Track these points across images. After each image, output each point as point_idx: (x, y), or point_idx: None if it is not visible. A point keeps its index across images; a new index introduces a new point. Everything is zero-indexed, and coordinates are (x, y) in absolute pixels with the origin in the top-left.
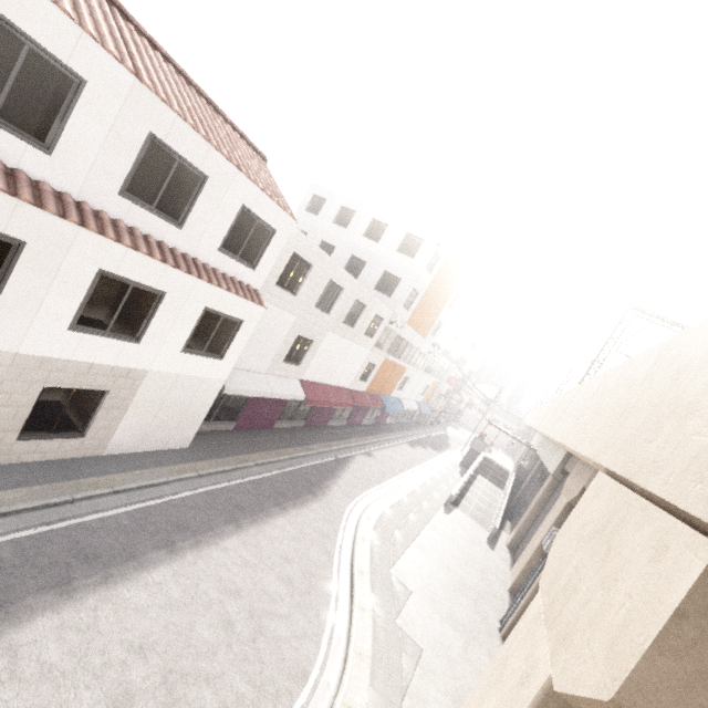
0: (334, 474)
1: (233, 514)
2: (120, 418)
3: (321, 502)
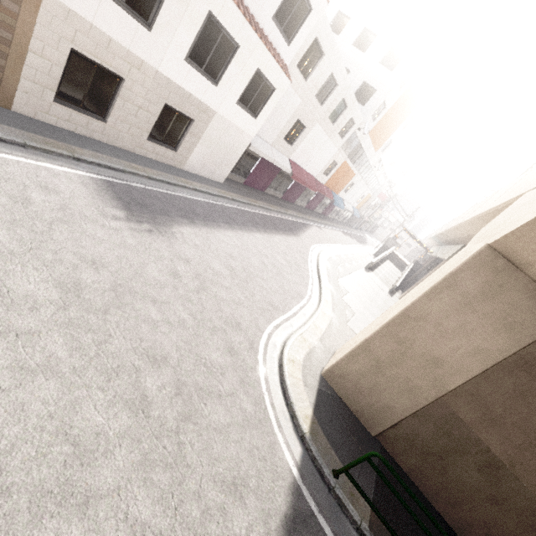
0: (302, 229)
1: (254, 224)
2: (195, 145)
3: (297, 238)
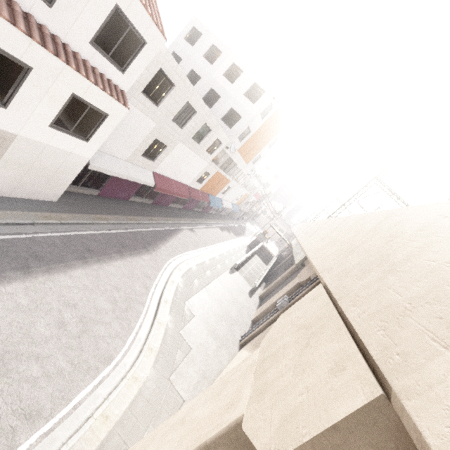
0: (165, 238)
1: (83, 254)
2: None
3: (151, 255)
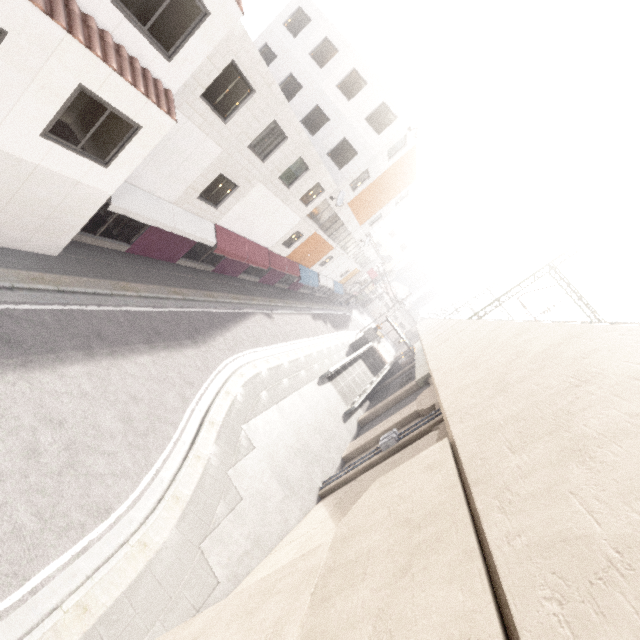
0: (225, 326)
1: (89, 342)
2: None
3: (199, 350)
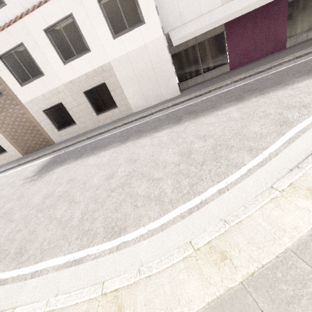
0: None
1: (180, 118)
2: (123, 93)
3: None
